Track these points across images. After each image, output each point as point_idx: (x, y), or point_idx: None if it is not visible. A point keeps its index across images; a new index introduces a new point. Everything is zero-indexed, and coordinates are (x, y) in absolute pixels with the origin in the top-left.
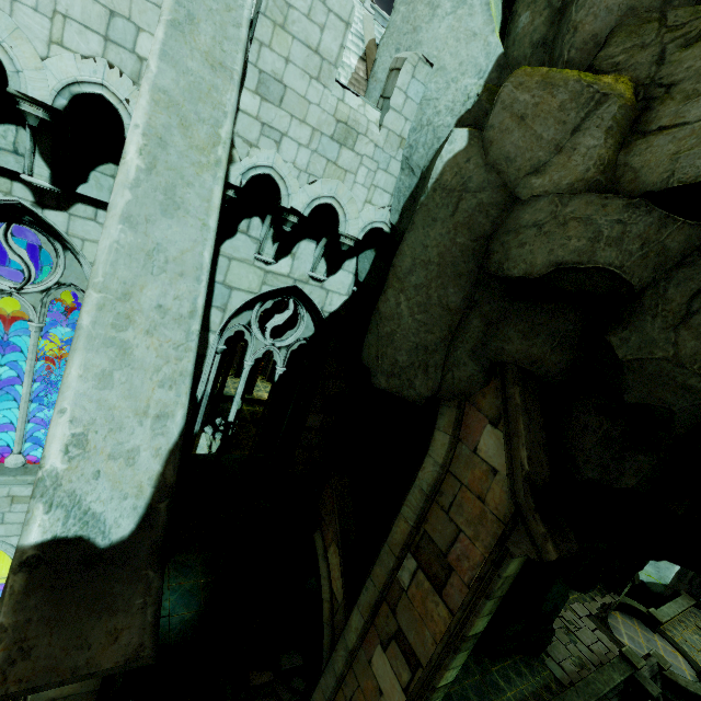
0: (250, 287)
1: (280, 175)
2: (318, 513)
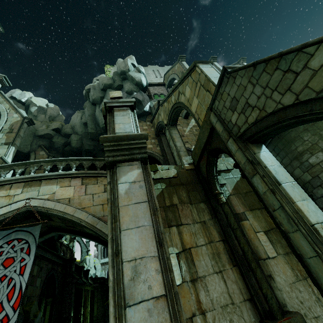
0: None
1: None
2: None
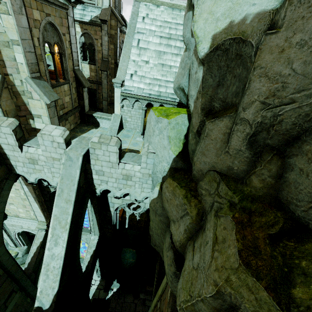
0: (119, 202)
1: (110, 189)
2: (158, 257)
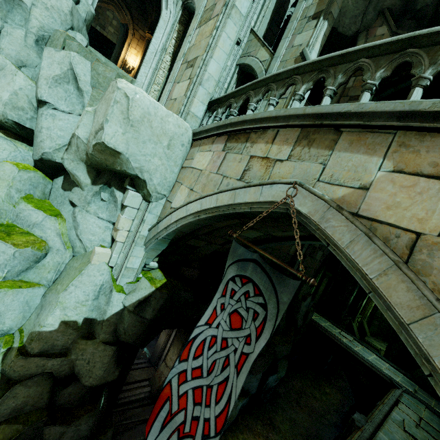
0: None
1: None
2: None
